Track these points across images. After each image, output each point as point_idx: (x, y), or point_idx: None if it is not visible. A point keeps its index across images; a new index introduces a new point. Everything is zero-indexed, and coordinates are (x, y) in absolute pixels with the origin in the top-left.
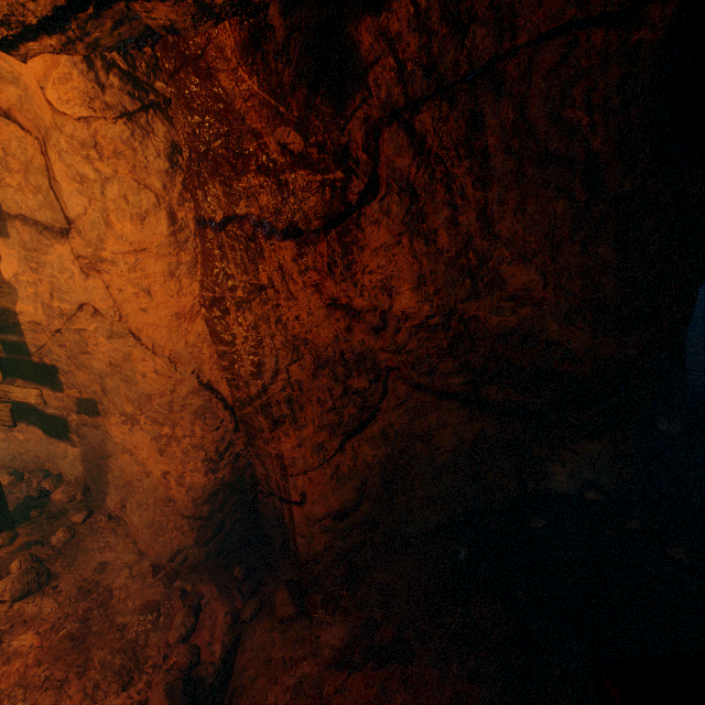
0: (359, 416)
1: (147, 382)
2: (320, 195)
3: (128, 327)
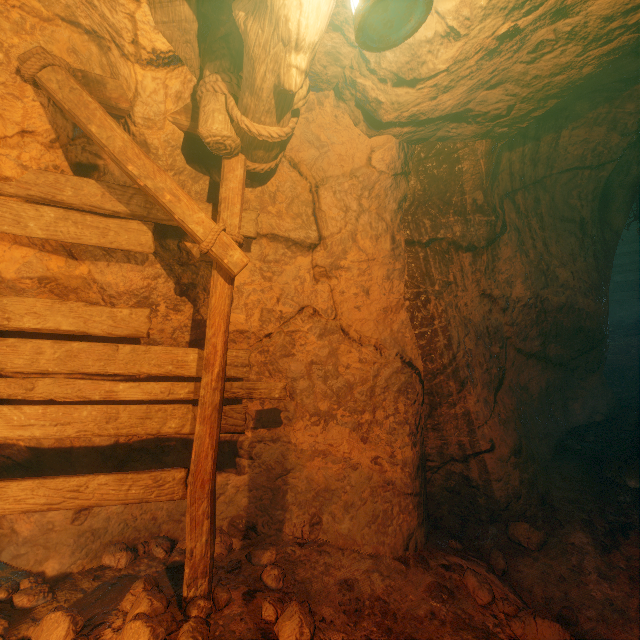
0: (498, 375)
1: (349, 373)
2: (485, 228)
3: (339, 324)
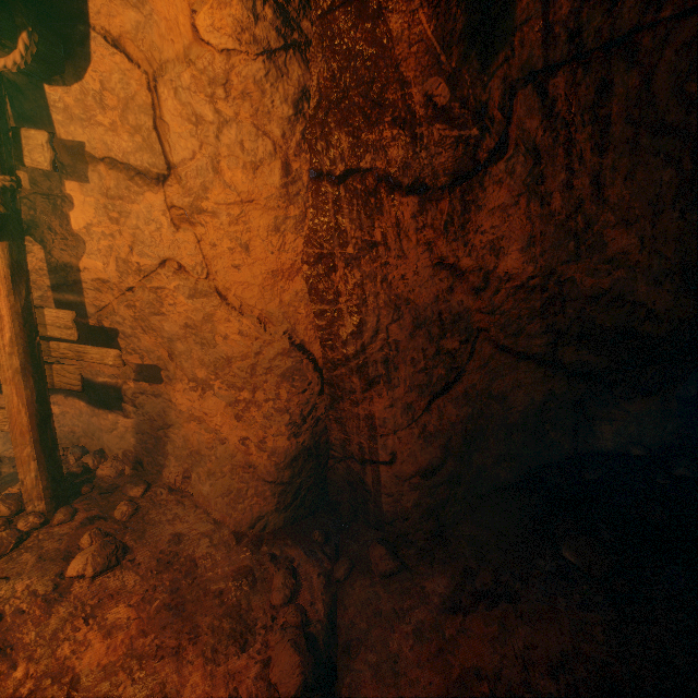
0: (447, 377)
1: (228, 345)
2: (452, 151)
3: (214, 286)
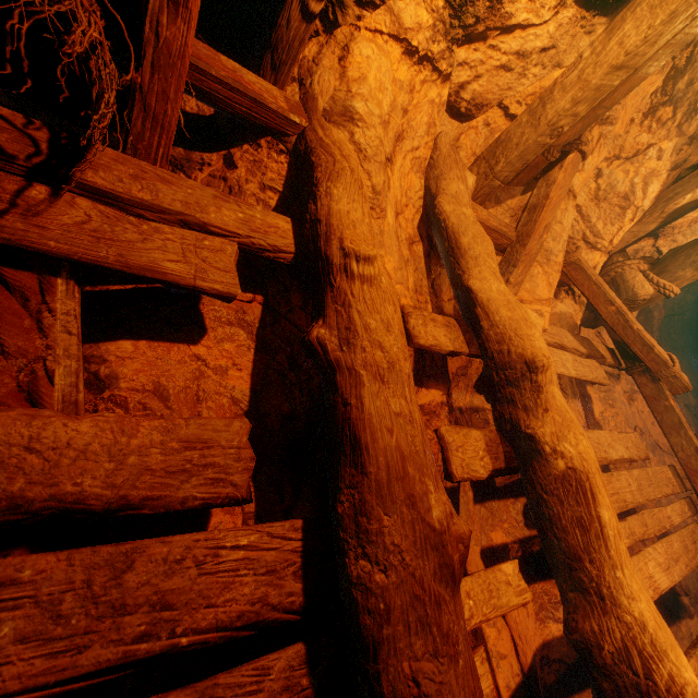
0: None
1: None
2: None
3: (653, 439)
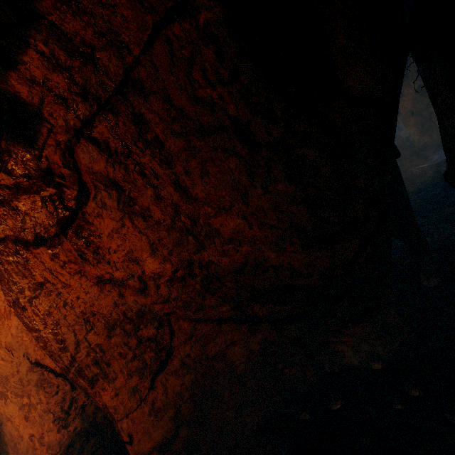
0: (158, 357)
1: (1, 368)
2: (45, 209)
3: None
